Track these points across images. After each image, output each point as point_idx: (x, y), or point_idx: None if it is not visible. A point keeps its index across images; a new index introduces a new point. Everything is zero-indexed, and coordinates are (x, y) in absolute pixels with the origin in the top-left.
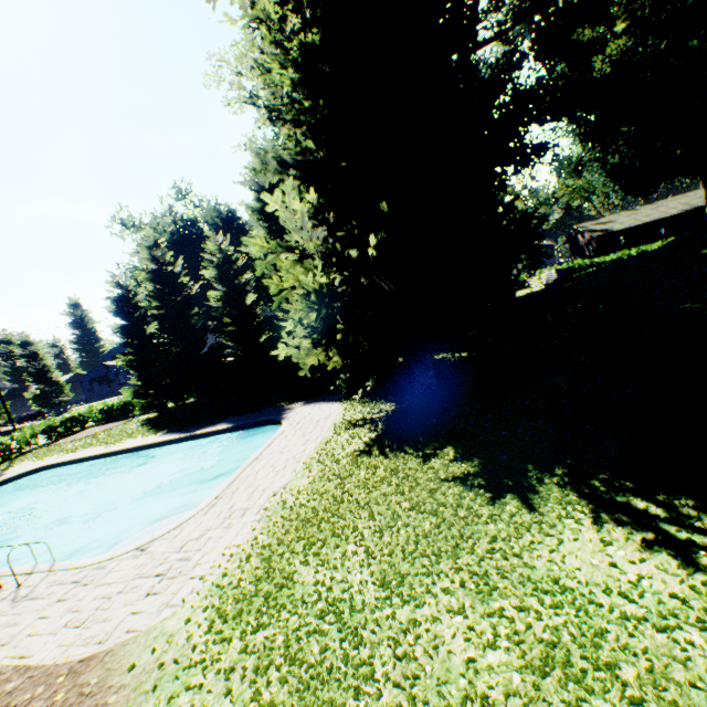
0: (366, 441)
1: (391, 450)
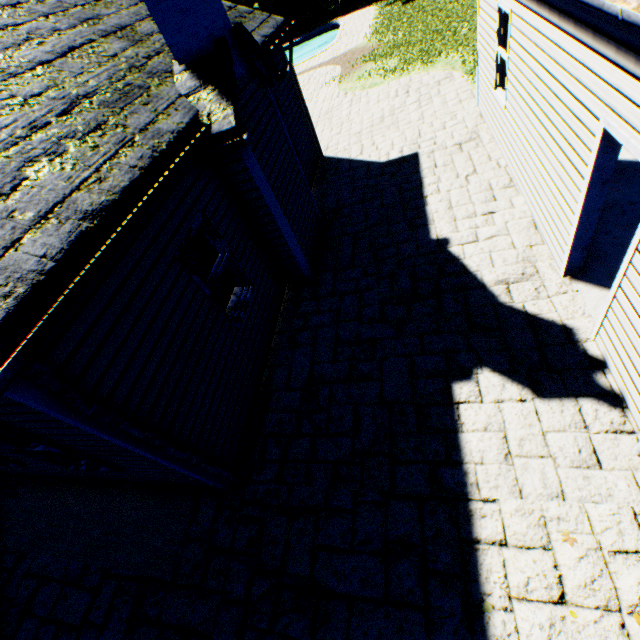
0: (401, 4)
1: (417, 0)
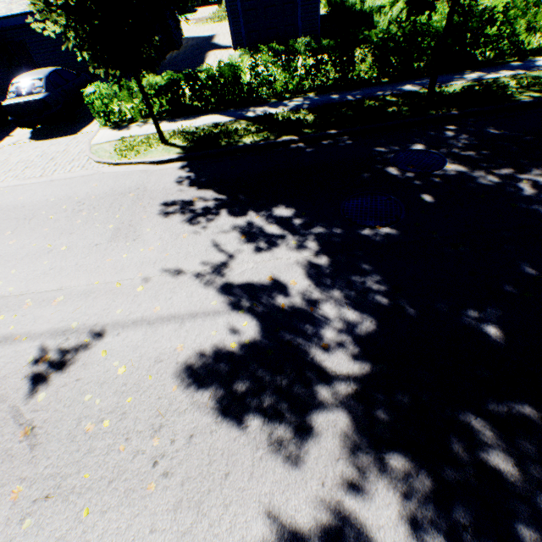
0: None
1: None
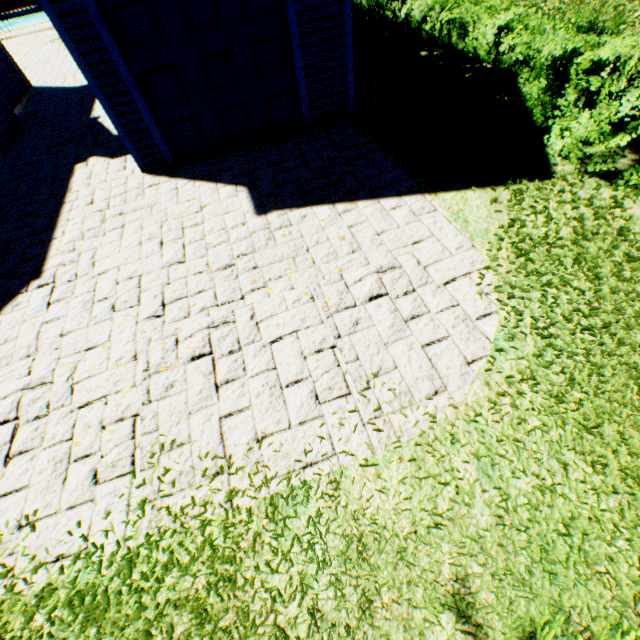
0: None
1: None
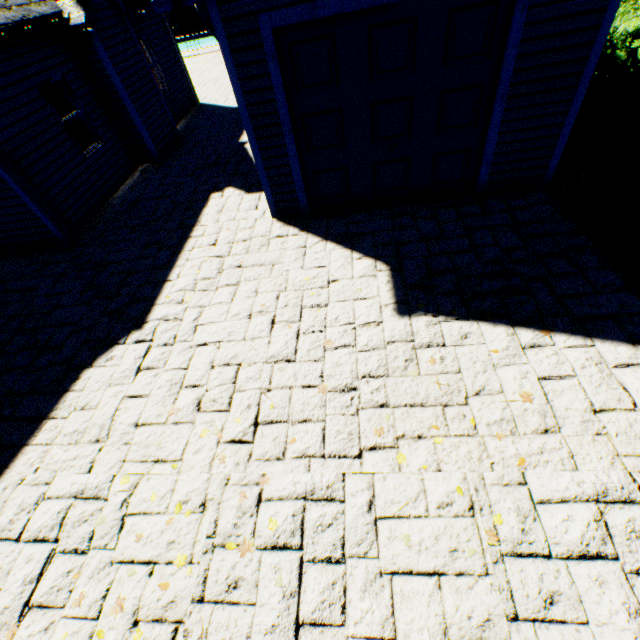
0: None
1: None
